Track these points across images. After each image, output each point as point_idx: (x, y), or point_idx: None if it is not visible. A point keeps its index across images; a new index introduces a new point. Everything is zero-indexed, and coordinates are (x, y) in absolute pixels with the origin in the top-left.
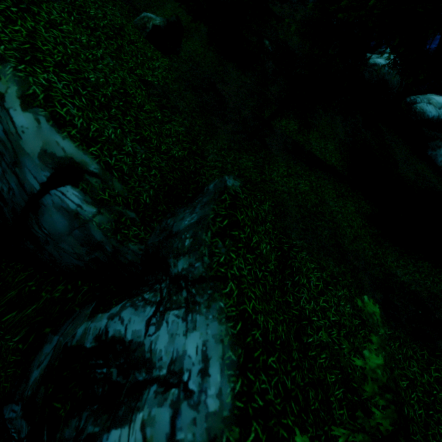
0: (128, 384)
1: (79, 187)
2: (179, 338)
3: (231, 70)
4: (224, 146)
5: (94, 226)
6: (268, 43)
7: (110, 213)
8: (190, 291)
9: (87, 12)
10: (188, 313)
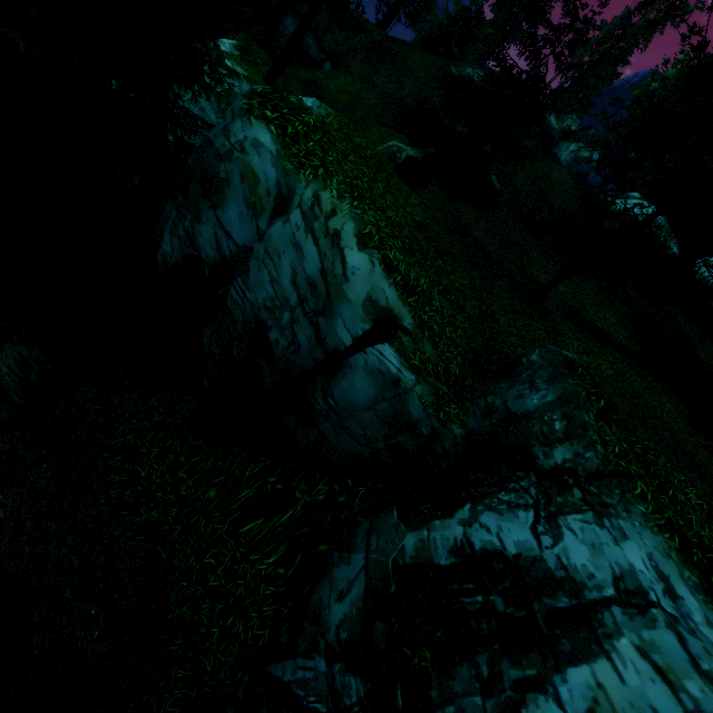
0: (541, 614)
1: (394, 346)
2: (610, 548)
3: (464, 210)
4: (507, 307)
5: (415, 398)
6: (495, 179)
7: (427, 382)
8: (587, 490)
9: (354, 140)
10: (600, 518)
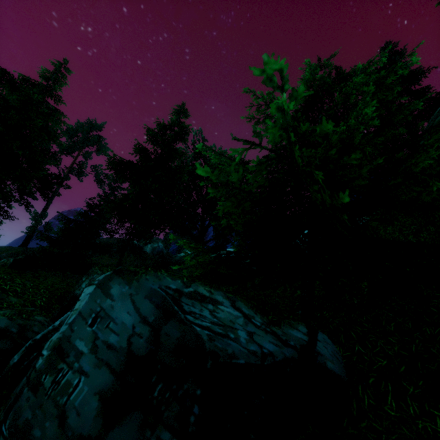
0: None
1: None
2: None
3: None
4: None
5: None
6: None
7: (12, 310)
8: None
9: None
10: None
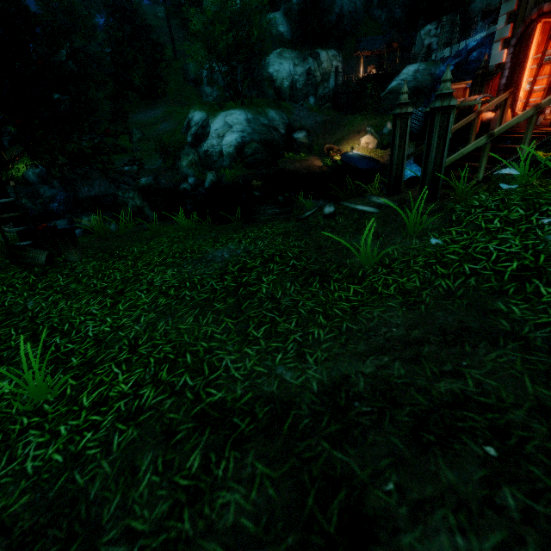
0: None
1: None
2: None
3: None
4: None
5: None
6: None
7: None
8: None
9: None
10: None
